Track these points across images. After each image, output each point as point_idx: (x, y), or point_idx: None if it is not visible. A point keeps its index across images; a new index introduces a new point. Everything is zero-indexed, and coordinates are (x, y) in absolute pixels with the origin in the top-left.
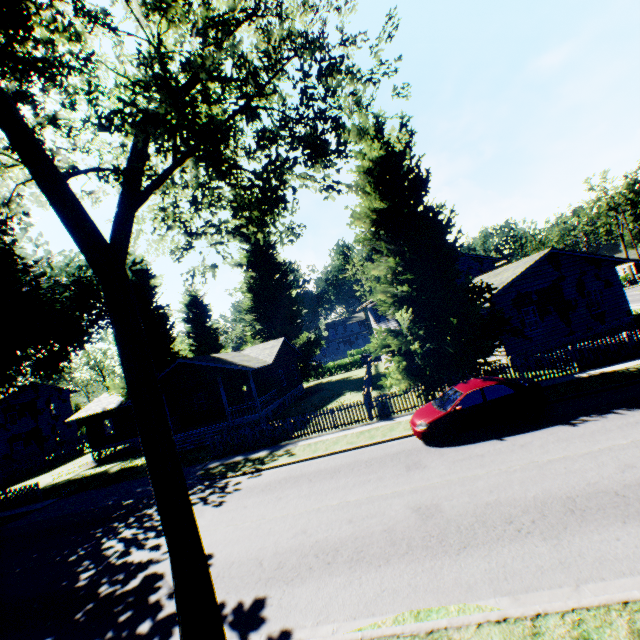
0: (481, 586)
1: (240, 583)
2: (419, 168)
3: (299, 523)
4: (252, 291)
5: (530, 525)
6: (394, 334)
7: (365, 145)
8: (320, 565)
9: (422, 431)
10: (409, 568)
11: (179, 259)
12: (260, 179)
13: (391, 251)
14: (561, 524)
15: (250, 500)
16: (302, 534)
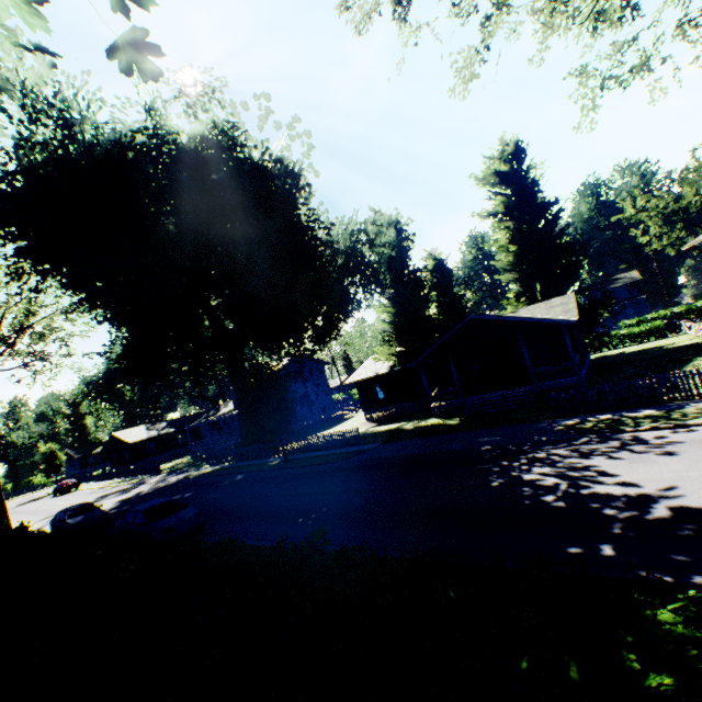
0: None
1: None
2: None
3: None
4: (512, 244)
5: None
6: None
7: None
8: None
9: None
10: None
11: None
12: None
13: None
14: None
15: None
16: None
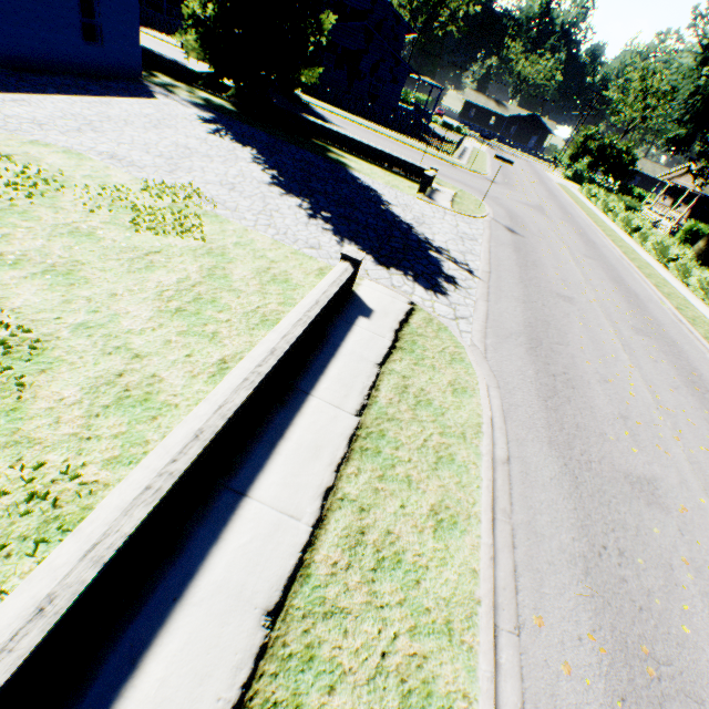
0: None
1: None
2: None
3: None
4: None
5: None
6: None
7: None
8: None
9: (181, 43)
10: None
11: None
12: None
13: None
14: None
15: None
16: None
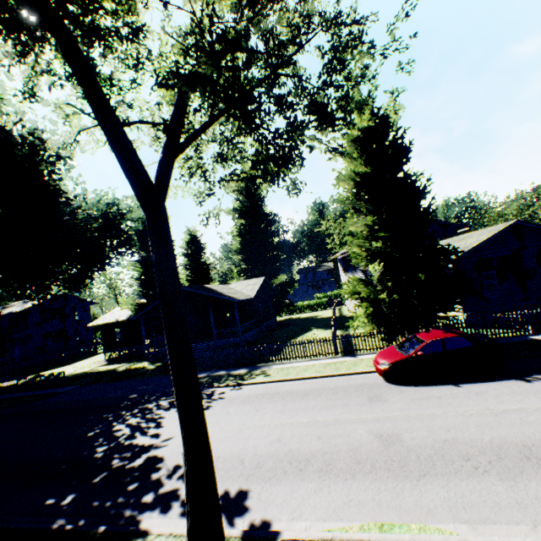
0: (440, 511)
1: (225, 475)
2: (403, 139)
3: (274, 433)
4: (241, 236)
5: (487, 465)
6: (363, 283)
7: (356, 116)
8: (293, 470)
9: (384, 369)
10: (373, 485)
11: (202, 202)
12: (280, 137)
13: (369, 211)
14: (517, 468)
15: (232, 408)
16: (277, 442)
